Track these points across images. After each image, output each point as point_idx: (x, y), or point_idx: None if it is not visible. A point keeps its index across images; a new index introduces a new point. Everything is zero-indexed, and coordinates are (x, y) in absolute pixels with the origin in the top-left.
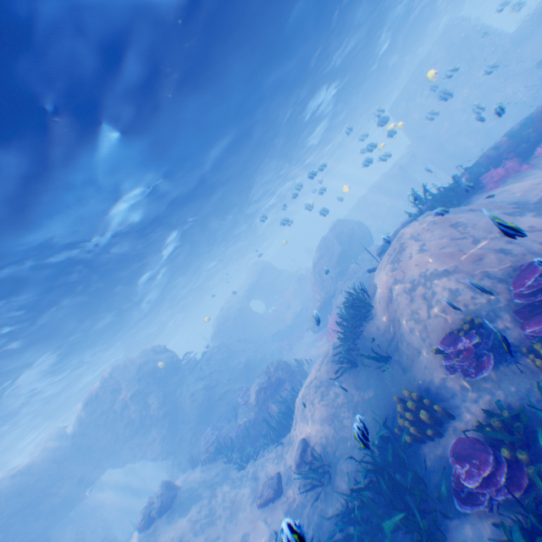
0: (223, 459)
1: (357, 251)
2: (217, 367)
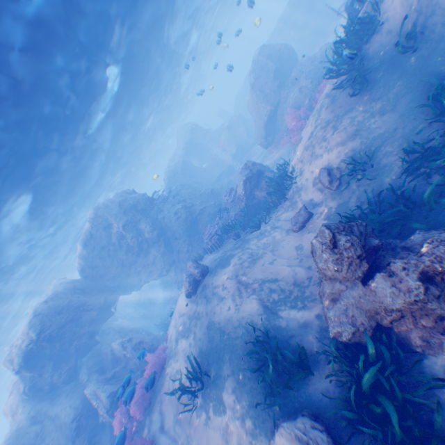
0: (232, 238)
1: (288, 69)
2: (187, 198)
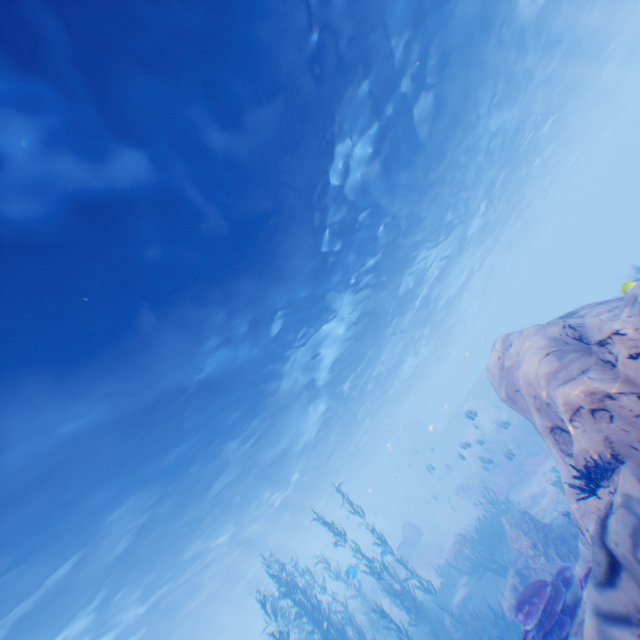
0: None
1: None
2: None
